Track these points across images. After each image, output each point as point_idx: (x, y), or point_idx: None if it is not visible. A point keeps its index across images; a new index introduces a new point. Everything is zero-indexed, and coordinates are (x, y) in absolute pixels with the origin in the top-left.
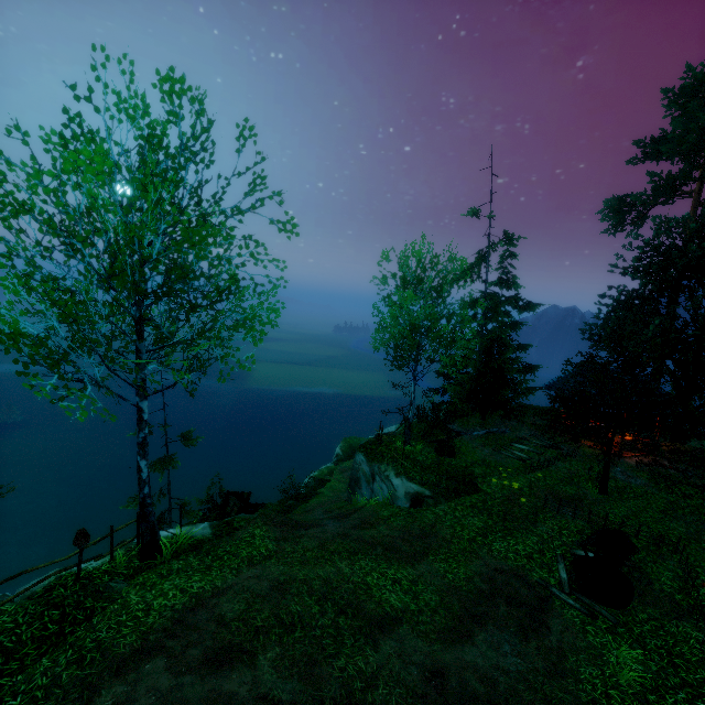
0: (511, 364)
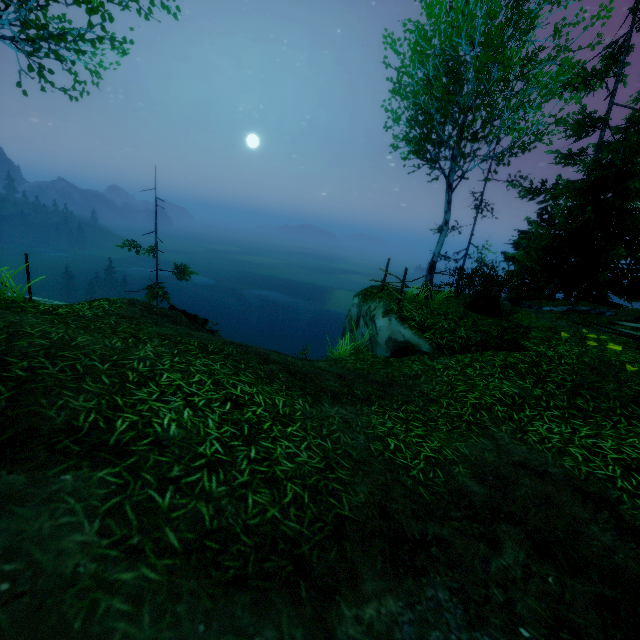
0: (632, 251)
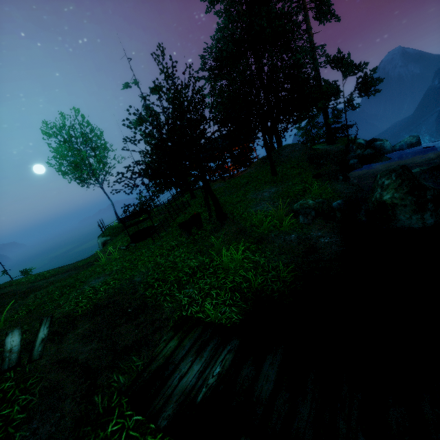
0: None
